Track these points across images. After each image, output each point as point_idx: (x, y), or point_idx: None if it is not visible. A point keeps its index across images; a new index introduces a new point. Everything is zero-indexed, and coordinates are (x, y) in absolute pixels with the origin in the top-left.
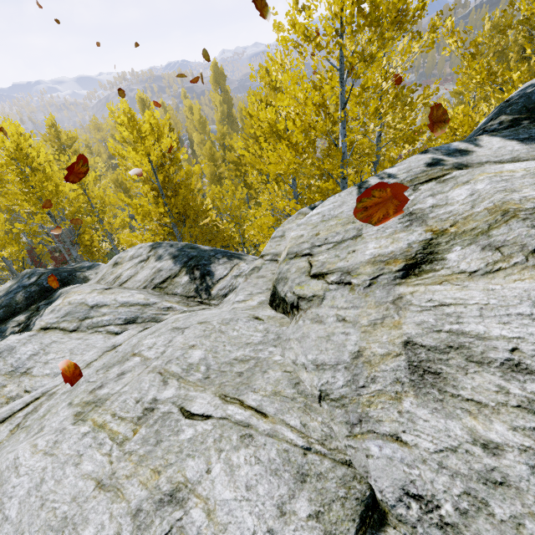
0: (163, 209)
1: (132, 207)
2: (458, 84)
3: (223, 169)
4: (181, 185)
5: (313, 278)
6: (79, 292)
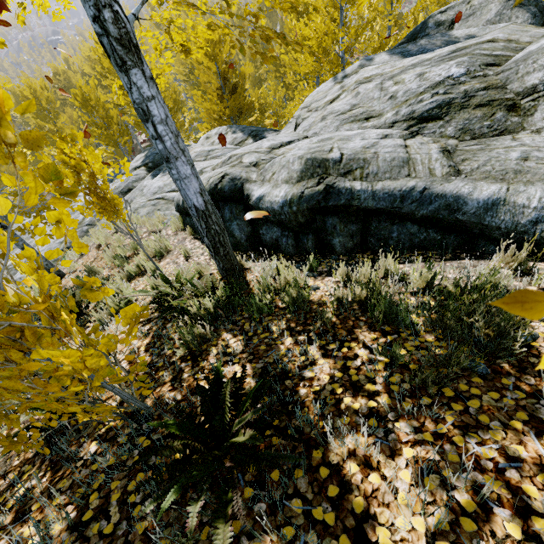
0: (226, 105)
1: (207, 103)
2: (418, 5)
3: (262, 70)
4: (236, 85)
5: (308, 112)
6: (197, 148)
